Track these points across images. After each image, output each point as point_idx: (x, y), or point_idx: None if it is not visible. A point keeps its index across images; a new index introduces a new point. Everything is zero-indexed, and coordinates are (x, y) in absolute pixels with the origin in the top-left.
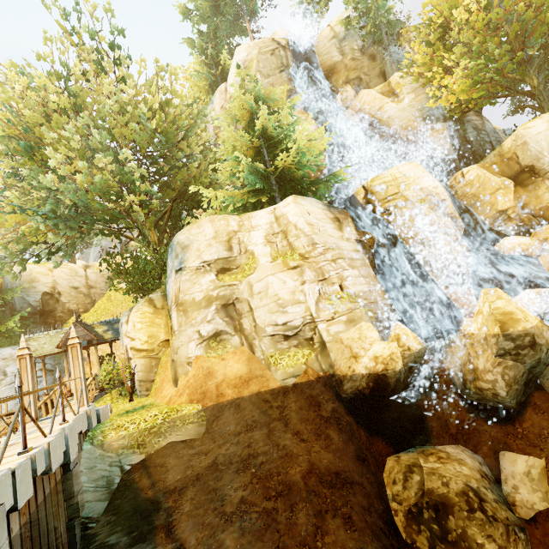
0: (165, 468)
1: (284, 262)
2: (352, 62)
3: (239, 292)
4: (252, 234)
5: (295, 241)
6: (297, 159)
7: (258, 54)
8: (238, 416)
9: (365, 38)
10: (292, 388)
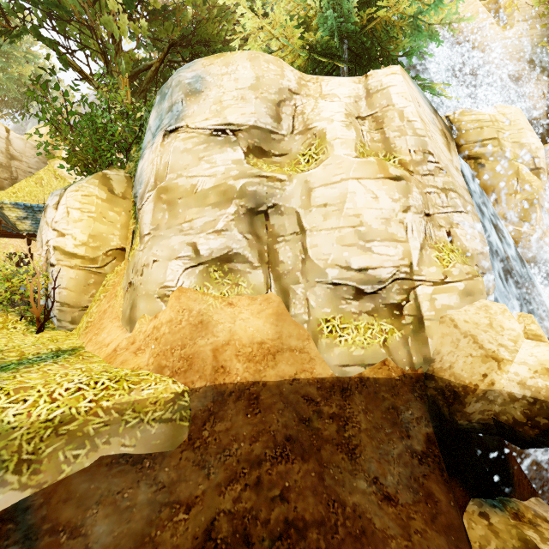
0: (80, 542)
1: (380, 164)
2: None
3: (283, 195)
4: (322, 105)
5: (397, 137)
6: (413, 11)
7: None
8: (255, 421)
9: None
10: (358, 384)
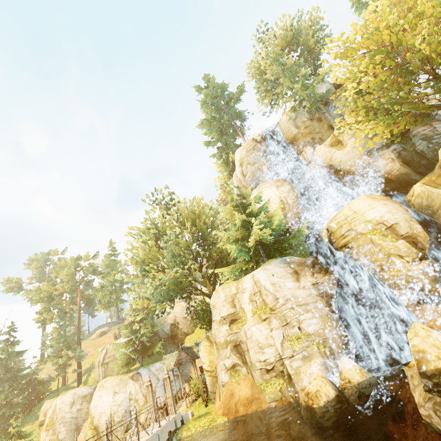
0: None
1: (259, 316)
2: (305, 129)
3: (241, 336)
4: (243, 295)
5: (265, 298)
6: (262, 237)
7: (246, 153)
8: (244, 428)
9: (307, 114)
10: (274, 409)
